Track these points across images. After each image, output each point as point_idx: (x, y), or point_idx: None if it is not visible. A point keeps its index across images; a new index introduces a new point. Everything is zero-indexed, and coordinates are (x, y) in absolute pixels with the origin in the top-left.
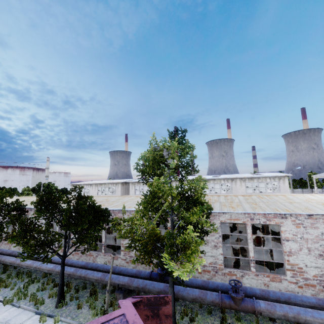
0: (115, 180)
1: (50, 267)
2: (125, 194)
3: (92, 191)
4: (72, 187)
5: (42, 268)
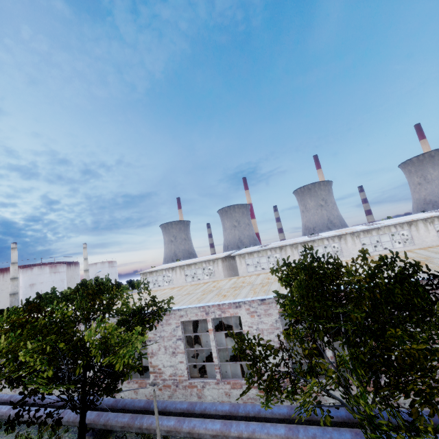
0: (204, 257)
1: (279, 434)
2: (227, 274)
3: (177, 278)
4: (143, 277)
5: (258, 438)
